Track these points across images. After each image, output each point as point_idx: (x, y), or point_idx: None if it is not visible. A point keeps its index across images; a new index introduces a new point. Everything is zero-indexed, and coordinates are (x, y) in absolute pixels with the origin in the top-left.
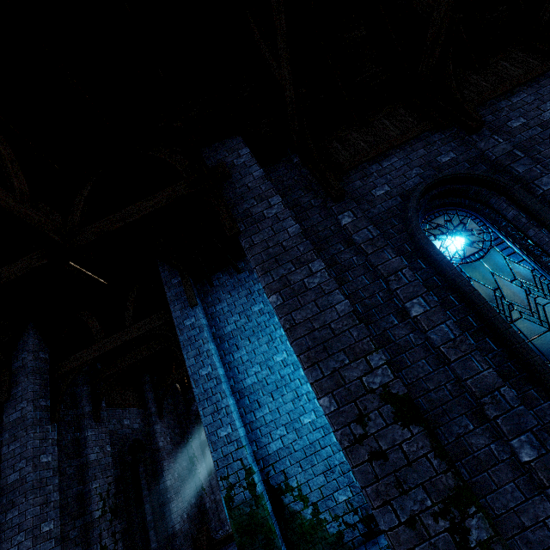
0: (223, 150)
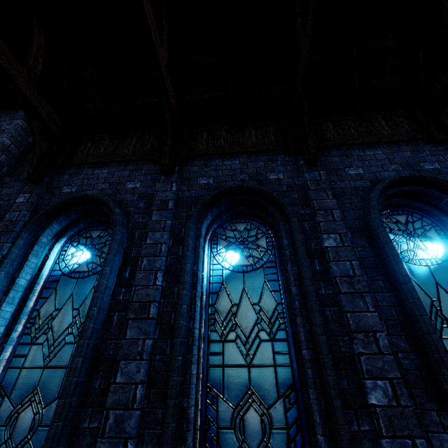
0: (10, 116)
